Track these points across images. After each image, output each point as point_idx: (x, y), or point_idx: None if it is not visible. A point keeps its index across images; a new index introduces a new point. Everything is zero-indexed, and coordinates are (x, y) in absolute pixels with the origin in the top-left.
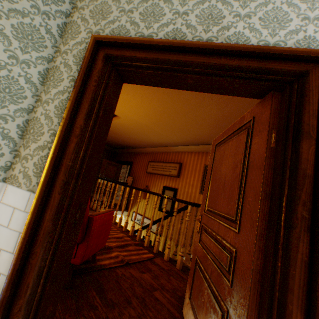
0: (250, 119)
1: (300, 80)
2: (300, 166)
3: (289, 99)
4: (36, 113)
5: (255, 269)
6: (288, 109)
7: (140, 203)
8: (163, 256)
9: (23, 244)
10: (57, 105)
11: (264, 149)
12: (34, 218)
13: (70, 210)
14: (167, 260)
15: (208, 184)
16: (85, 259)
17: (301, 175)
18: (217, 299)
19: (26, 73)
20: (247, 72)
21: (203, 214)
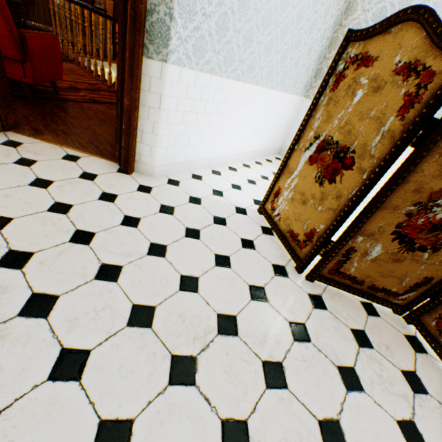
0: None
1: None
2: None
3: None
4: None
5: (120, 61)
6: None
7: None
8: None
9: None
10: None
11: None
12: None
13: None
14: None
15: None
16: (39, 82)
17: None
18: None
19: None
20: None
21: None
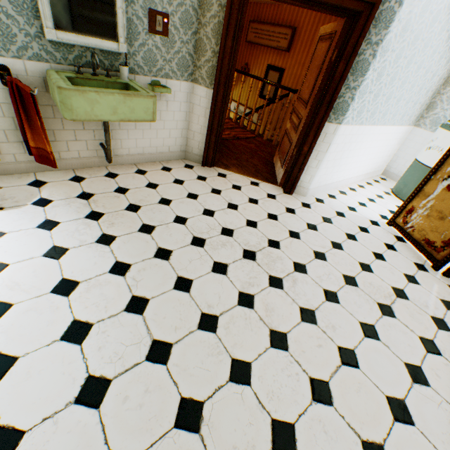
0: (334, 33)
1: (357, 18)
2: (334, 77)
3: (349, 30)
4: (199, 35)
5: (305, 124)
6: (346, 38)
7: (237, 88)
8: (262, 138)
9: (211, 113)
10: (212, 29)
11: (327, 64)
12: (214, 102)
13: (226, 98)
14: (265, 140)
15: (304, 77)
16: None
17: (333, 82)
18: (290, 142)
19: (192, 3)
20: (331, 8)
21: (296, 101)
